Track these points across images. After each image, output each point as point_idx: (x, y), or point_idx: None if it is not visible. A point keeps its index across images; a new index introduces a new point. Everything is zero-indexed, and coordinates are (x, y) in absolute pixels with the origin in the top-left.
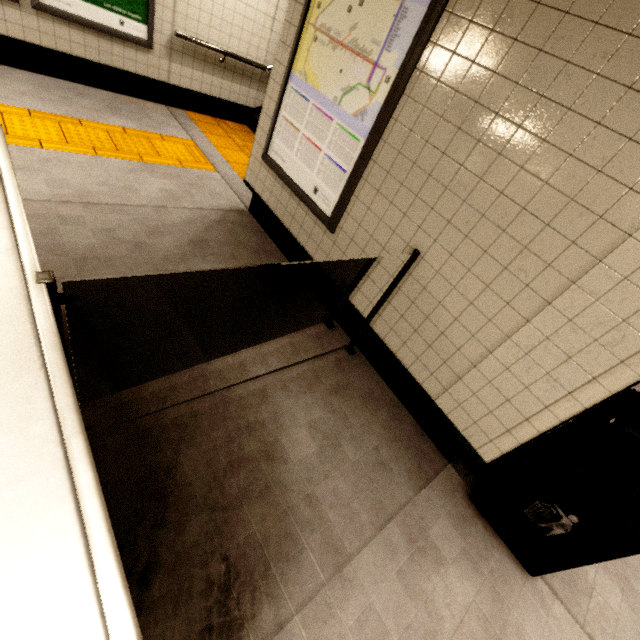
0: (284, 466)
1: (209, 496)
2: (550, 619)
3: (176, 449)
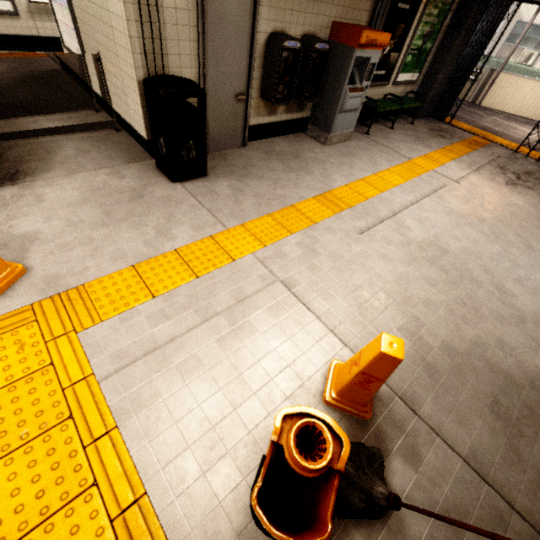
0: (55, 156)
1: (16, 160)
2: (174, 192)
3: (6, 151)
